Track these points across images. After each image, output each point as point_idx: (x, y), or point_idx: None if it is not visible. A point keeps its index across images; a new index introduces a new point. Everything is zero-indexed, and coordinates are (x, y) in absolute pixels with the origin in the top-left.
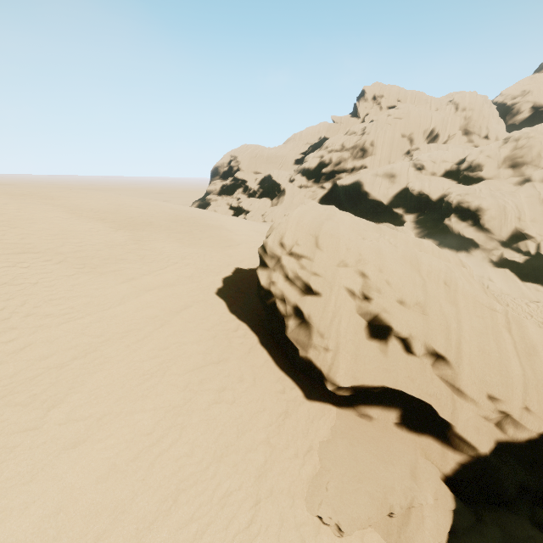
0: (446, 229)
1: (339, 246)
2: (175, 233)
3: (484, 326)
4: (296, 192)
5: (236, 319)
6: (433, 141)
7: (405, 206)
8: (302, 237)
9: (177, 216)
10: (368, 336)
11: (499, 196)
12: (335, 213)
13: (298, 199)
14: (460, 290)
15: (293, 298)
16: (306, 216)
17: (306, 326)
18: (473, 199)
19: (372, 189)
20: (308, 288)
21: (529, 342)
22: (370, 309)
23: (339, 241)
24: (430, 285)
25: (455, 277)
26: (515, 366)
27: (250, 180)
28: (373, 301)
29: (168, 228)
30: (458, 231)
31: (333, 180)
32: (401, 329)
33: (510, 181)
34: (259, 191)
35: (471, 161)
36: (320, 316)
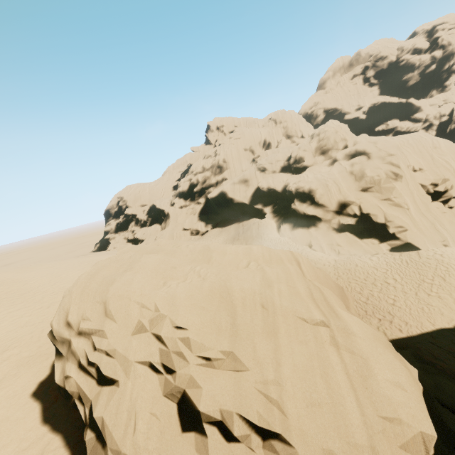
0: (295, 212)
1: (129, 308)
2: (14, 311)
3: (308, 356)
4: (178, 212)
5: (47, 433)
6: (268, 148)
7: (262, 201)
8: (87, 310)
9: (35, 282)
10: (180, 428)
11: (320, 177)
12: (141, 257)
13: (181, 218)
14: (278, 310)
15: (88, 396)
16: (97, 277)
17: (102, 441)
18: (304, 184)
19: (234, 195)
20: (103, 377)
21: (359, 357)
22: (173, 387)
23: (130, 300)
24: (243, 320)
25: (270, 295)
26: (352, 412)
27: (139, 213)
28: (175, 375)
29: (8, 307)
30: (303, 211)
31: (205, 195)
32: (208, 413)
33: (325, 164)
34: (148, 220)
35: (295, 156)
36: (112, 423)
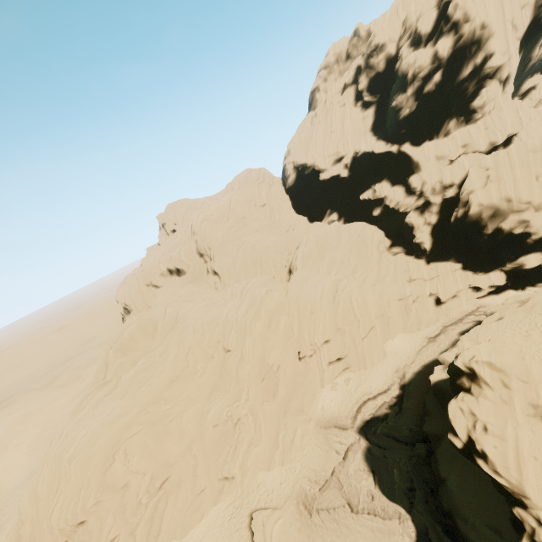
0: None
1: None
2: None
3: None
4: None
5: None
6: (180, 272)
7: None
8: None
9: None
10: None
11: None
12: None
13: None
14: None
15: None
16: None
17: None
18: None
19: None
20: None
21: None
22: None
23: None
24: None
25: None
26: None
27: None
28: None
29: None
30: None
31: None
32: None
33: None
34: None
35: None
36: None
